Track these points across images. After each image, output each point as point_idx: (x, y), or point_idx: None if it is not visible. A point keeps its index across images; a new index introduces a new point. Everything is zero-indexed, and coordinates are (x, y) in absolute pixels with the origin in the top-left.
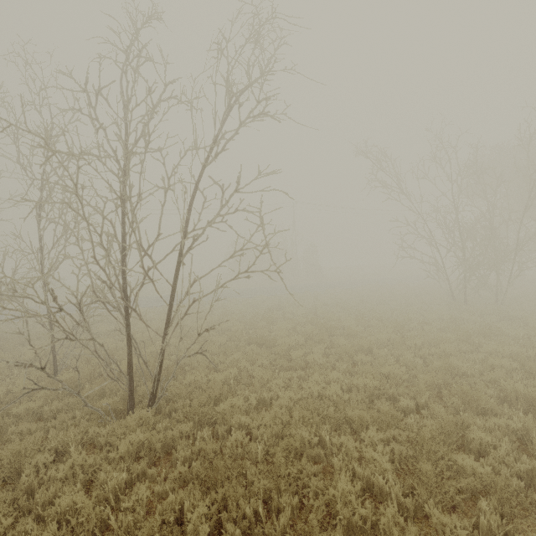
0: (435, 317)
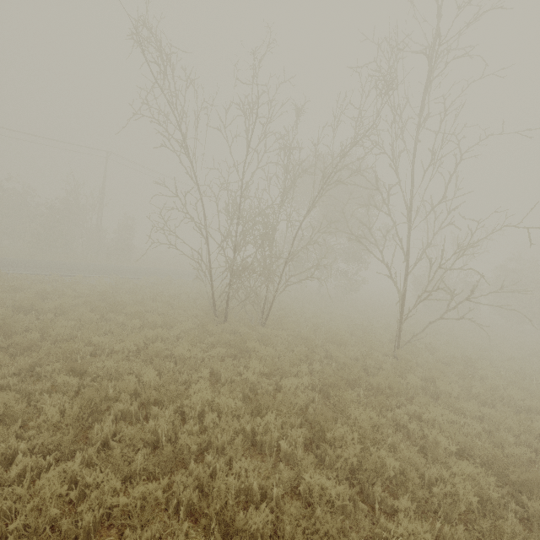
0: (132, 347)
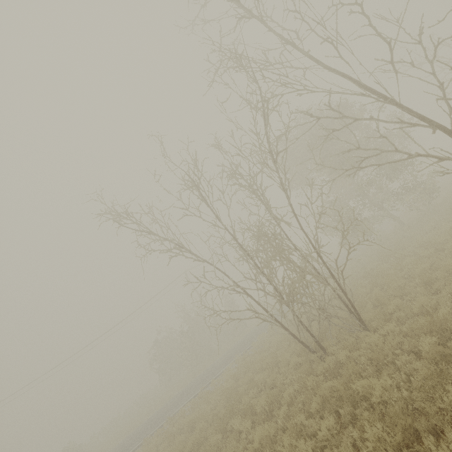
0: None
